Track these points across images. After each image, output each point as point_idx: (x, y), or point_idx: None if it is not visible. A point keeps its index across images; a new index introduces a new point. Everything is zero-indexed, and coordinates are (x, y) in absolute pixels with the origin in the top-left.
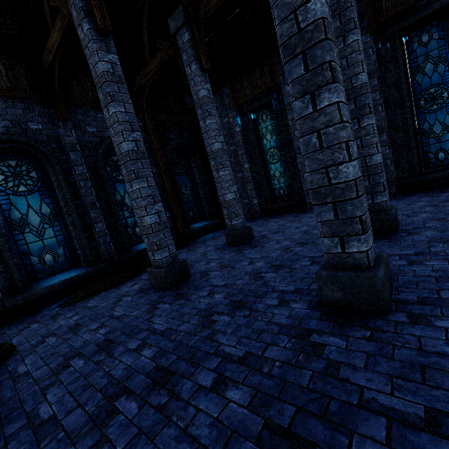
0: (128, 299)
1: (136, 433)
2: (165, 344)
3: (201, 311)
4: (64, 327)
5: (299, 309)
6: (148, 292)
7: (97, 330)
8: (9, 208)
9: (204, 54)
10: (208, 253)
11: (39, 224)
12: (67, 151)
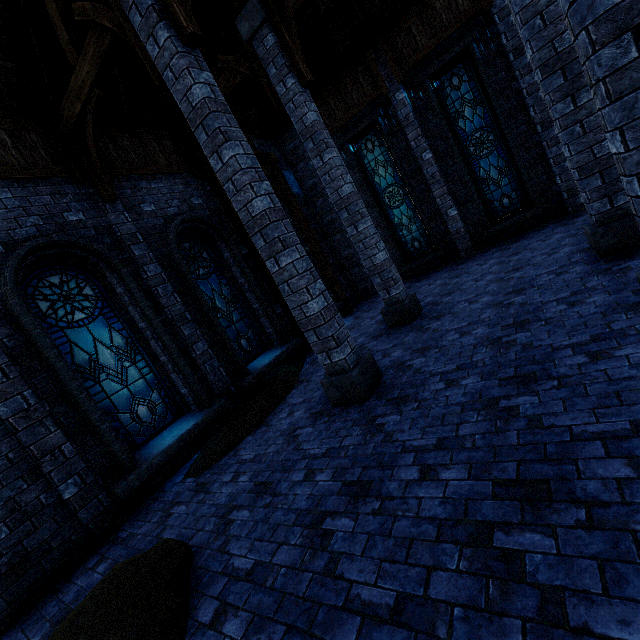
0: (307, 431)
1: (597, 564)
2: (467, 456)
3: (468, 404)
4: (241, 495)
5: (638, 354)
6: (332, 413)
7: (312, 479)
8: (69, 348)
9: (302, 60)
10: (367, 346)
11: (117, 364)
12: (128, 246)
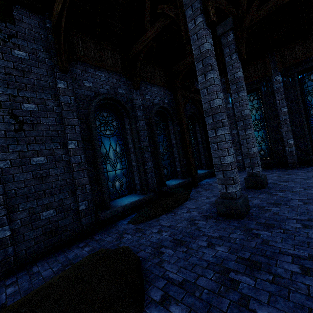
0: (202, 222)
1: None
2: None
3: None
4: (166, 241)
5: None
6: (217, 218)
7: (214, 248)
8: (100, 144)
9: (244, 48)
10: None
11: (114, 159)
12: (136, 110)
